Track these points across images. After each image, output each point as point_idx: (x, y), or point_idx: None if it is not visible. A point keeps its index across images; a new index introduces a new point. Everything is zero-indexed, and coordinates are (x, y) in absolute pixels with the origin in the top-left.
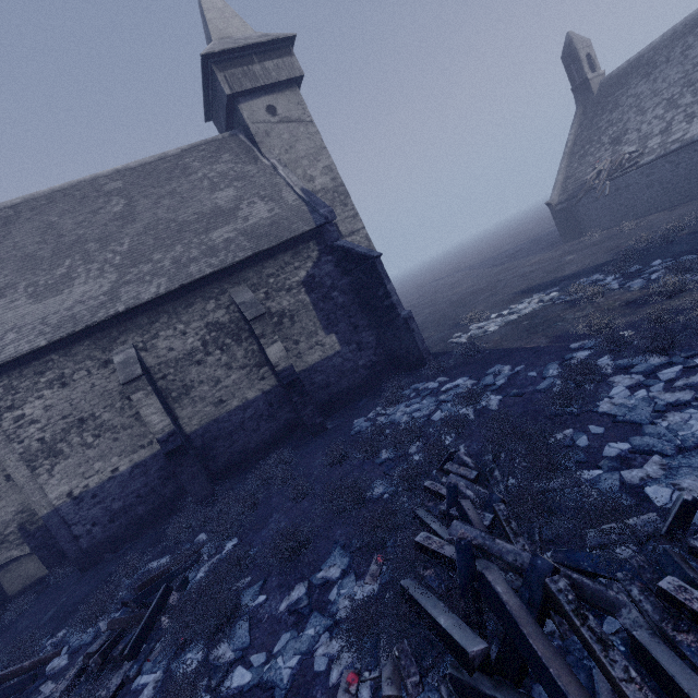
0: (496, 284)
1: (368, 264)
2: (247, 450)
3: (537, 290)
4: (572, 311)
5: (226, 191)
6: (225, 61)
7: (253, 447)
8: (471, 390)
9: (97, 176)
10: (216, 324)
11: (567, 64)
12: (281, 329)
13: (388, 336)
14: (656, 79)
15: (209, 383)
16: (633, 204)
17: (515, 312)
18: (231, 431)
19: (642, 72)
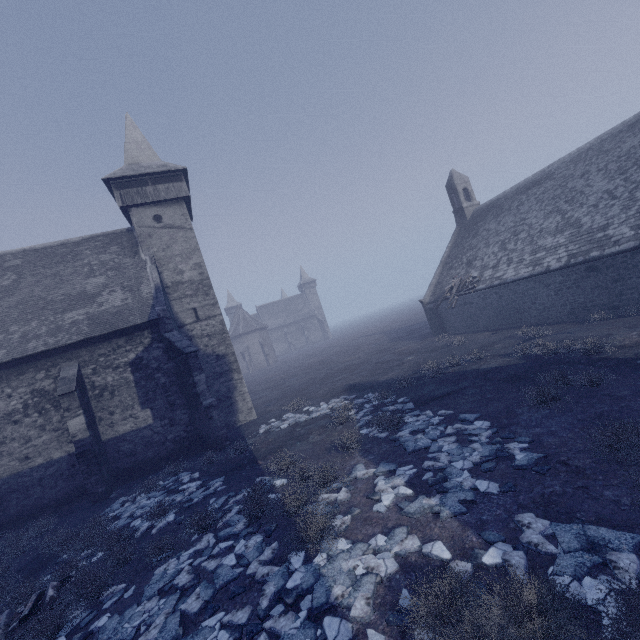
0: (362, 365)
1: (183, 357)
2: (39, 505)
3: (352, 390)
4: (319, 431)
5: (98, 278)
6: (124, 183)
7: (46, 503)
8: (164, 505)
9: (7, 253)
10: (41, 391)
11: (449, 193)
12: (101, 401)
13: (197, 417)
14: (500, 221)
15: (21, 440)
16: (476, 318)
17: (312, 412)
18: (29, 485)
19: (495, 213)
